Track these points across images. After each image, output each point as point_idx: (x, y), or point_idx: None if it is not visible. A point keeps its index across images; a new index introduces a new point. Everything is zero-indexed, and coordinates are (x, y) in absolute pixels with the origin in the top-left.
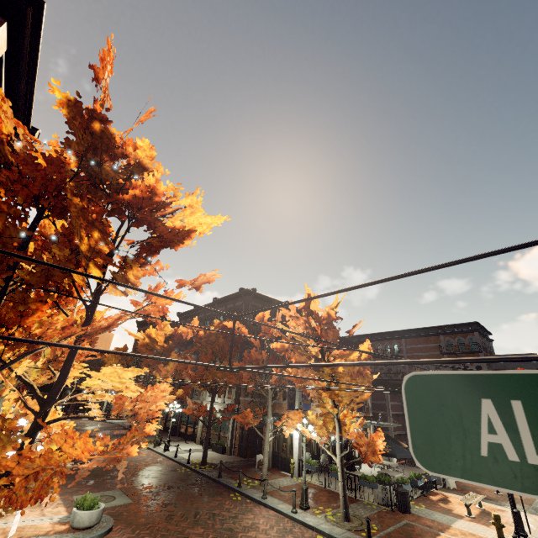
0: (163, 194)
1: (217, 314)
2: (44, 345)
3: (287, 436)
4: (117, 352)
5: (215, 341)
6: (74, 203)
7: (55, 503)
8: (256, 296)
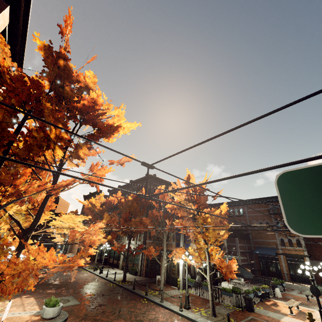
0: (101, 105)
1: (132, 190)
2: (23, 164)
3: (175, 264)
4: (72, 176)
5: (131, 205)
6: (47, 106)
7: (32, 303)
8: (156, 179)
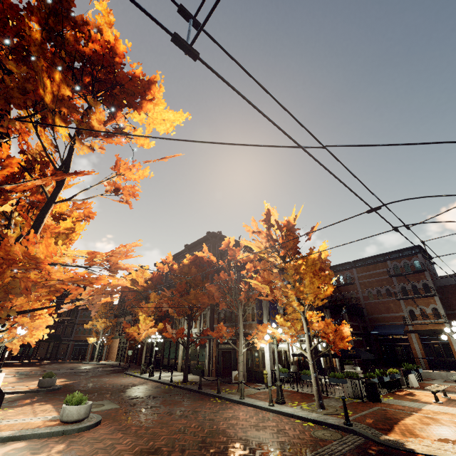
0: (123, 56)
1: None
2: None
3: (258, 348)
4: None
5: (188, 272)
6: (33, 39)
7: (48, 410)
8: (222, 238)
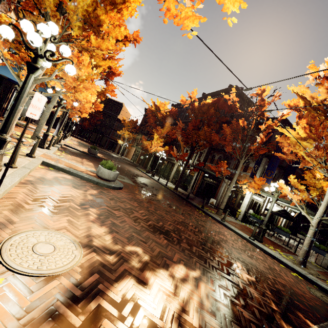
0: None
1: None
2: None
3: (244, 193)
4: None
5: (205, 112)
6: None
7: (91, 166)
8: (241, 95)
